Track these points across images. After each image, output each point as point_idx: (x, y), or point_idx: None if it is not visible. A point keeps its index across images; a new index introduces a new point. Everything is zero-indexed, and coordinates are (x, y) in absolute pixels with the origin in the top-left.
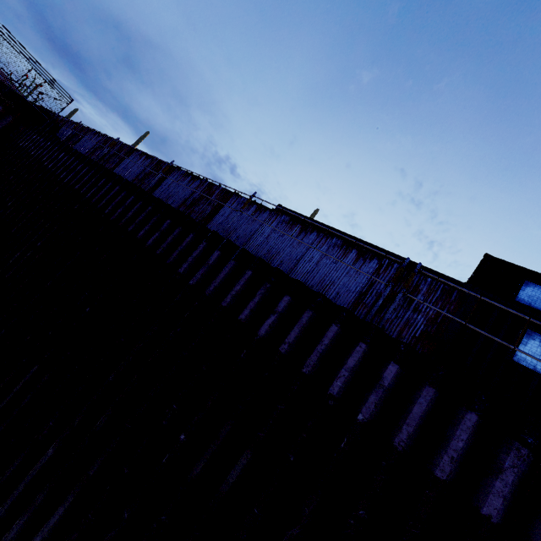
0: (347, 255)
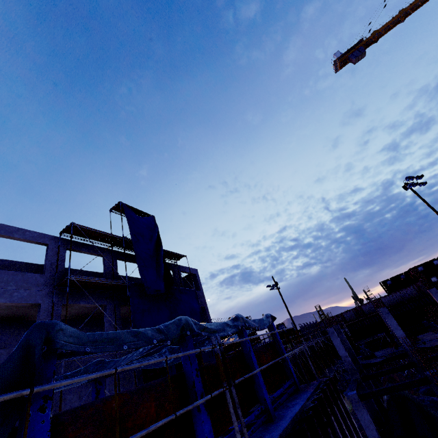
0: (408, 288)
